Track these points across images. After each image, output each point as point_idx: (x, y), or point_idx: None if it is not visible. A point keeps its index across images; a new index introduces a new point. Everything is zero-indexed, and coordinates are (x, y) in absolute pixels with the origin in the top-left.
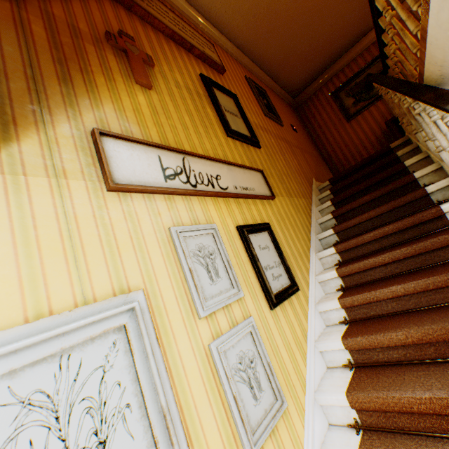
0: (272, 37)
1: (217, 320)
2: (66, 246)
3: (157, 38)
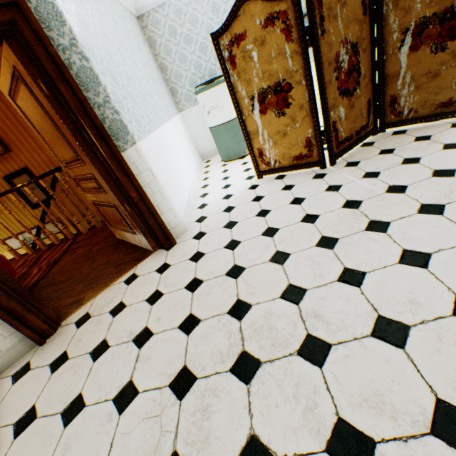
0: None
1: None
2: None
3: None
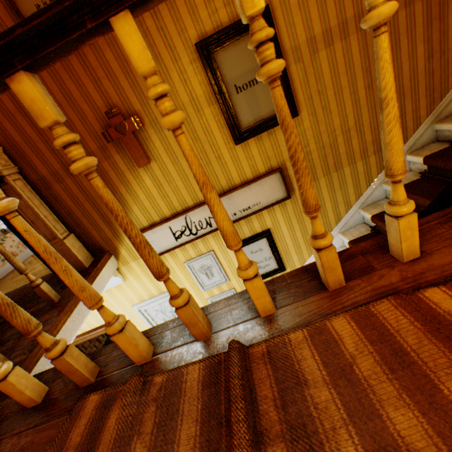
0: None
1: (212, 291)
2: (150, 280)
3: None
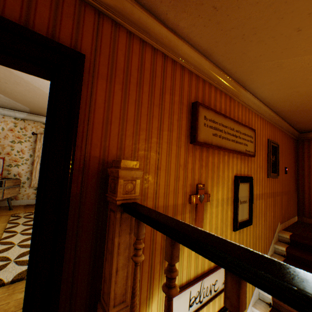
0: (309, 111)
1: None
2: None
3: (218, 160)
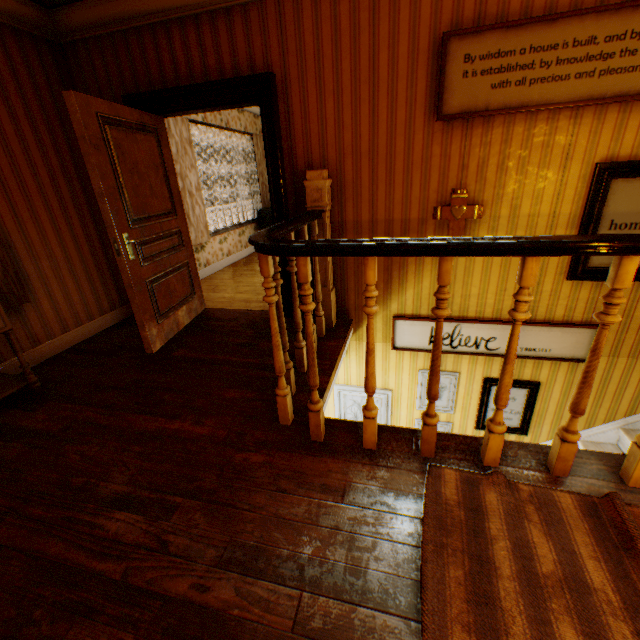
0: None
1: None
2: None
3: (525, 138)
